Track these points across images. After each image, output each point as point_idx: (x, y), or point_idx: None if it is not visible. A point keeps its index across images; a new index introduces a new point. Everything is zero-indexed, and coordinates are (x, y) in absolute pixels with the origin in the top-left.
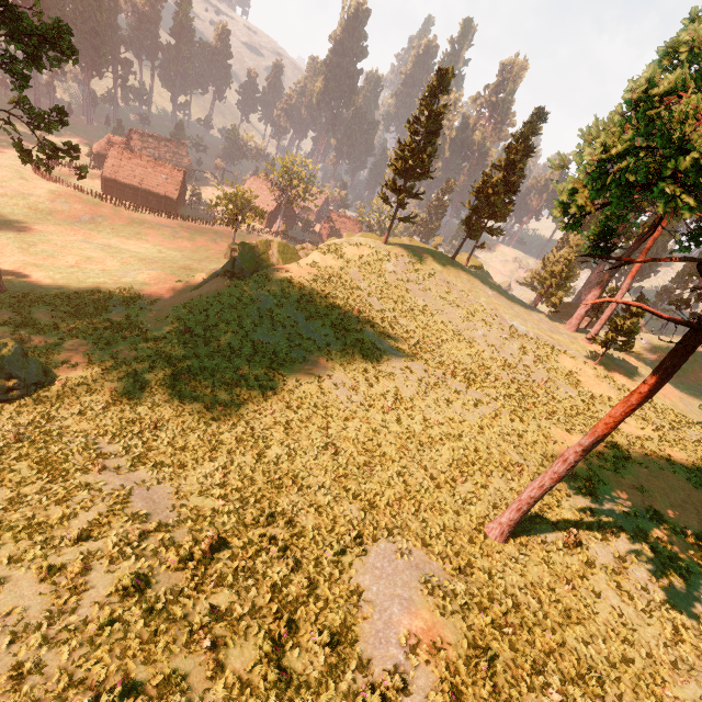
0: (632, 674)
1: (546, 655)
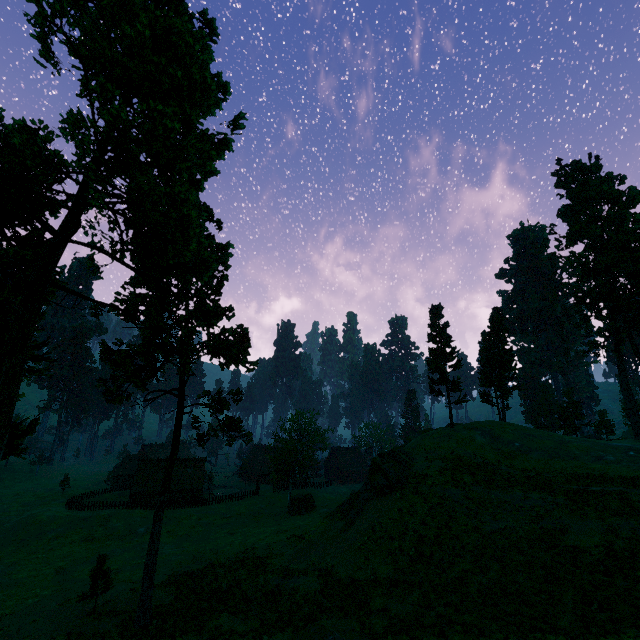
0: None
1: None
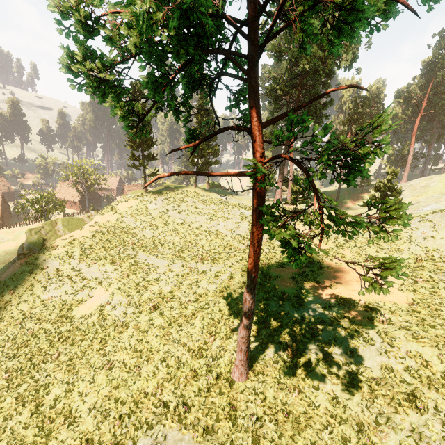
0: None
1: None
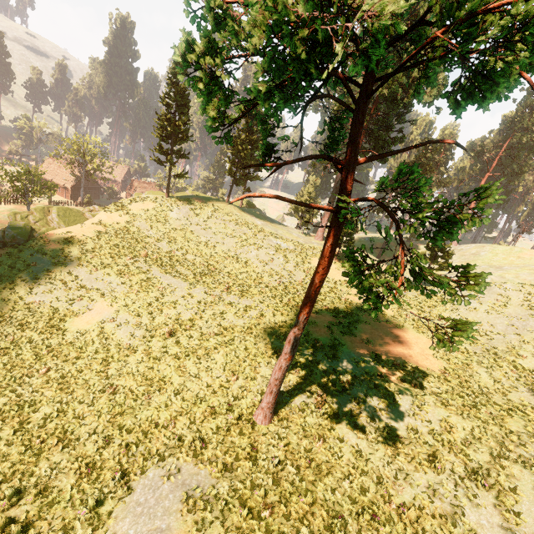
0: (368, 501)
1: (300, 521)
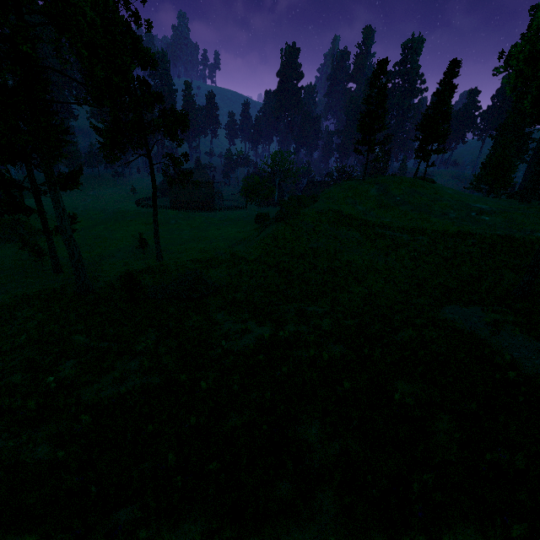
0: None
1: None
